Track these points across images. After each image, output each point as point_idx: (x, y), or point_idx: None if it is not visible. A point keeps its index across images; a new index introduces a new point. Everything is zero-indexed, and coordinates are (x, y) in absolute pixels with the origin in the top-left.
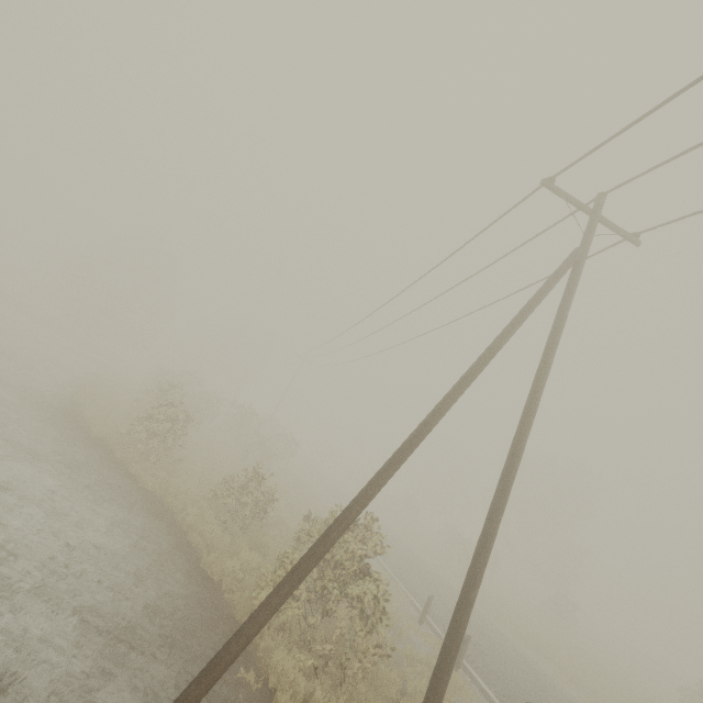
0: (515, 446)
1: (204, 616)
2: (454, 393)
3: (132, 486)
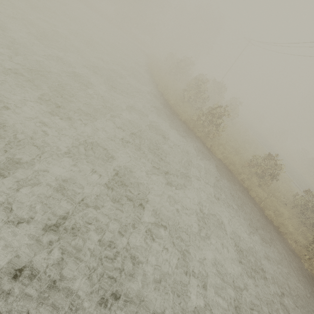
0: None
1: (287, 254)
2: None
3: (213, 157)
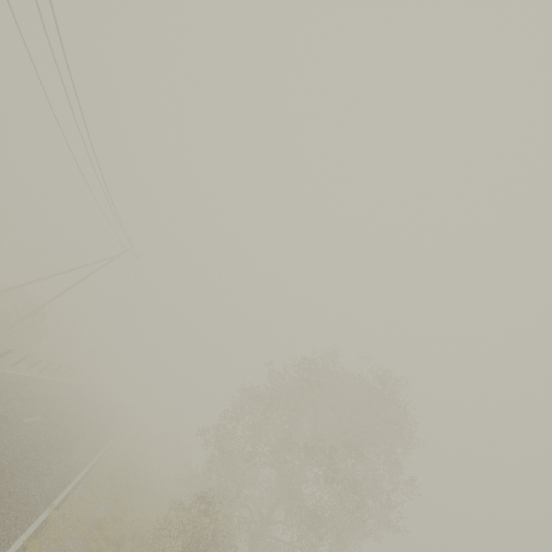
0: (71, 286)
1: None
2: (62, 272)
3: None
